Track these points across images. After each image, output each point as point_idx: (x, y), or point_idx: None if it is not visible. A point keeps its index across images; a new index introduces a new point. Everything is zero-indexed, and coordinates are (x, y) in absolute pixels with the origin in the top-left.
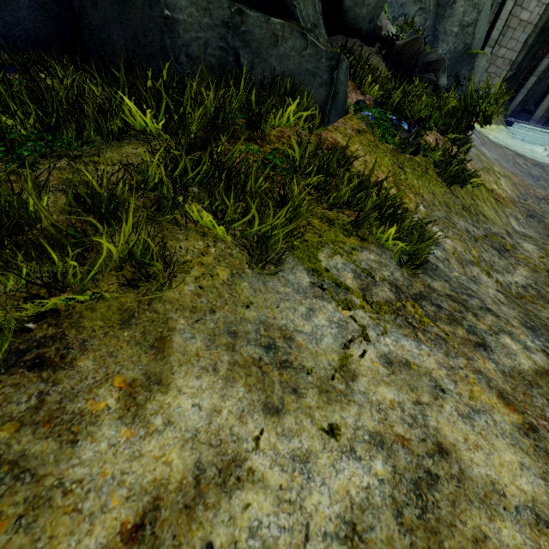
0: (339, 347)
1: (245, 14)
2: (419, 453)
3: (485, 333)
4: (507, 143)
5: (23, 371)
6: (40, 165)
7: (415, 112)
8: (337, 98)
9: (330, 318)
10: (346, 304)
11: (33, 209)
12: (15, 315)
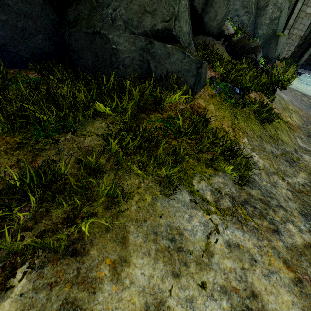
0: (204, 238)
1: (153, 43)
2: (243, 296)
3: (279, 222)
4: (297, 87)
5: (69, 257)
6: (59, 138)
7: (243, 84)
8: (200, 80)
9: (200, 220)
10: (208, 211)
11: (63, 171)
12: (65, 232)
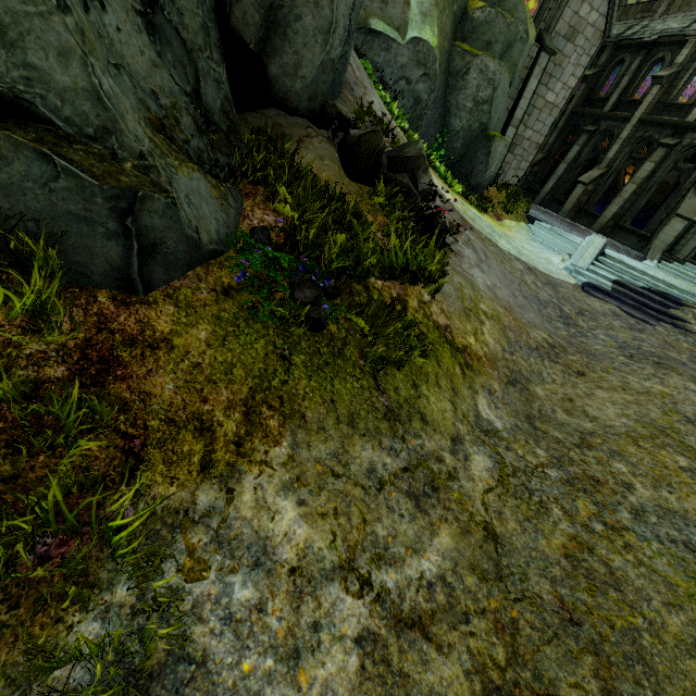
0: None
1: None
2: None
3: None
4: (521, 250)
5: None
6: None
7: (326, 261)
8: (163, 249)
9: None
10: None
11: None
12: None
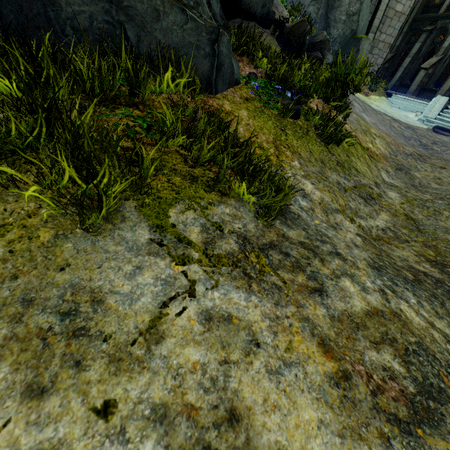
0: (155, 307)
1: None
2: (205, 424)
3: (327, 277)
4: (386, 111)
5: None
6: None
7: (296, 82)
8: (223, 69)
9: (158, 275)
10: (182, 259)
11: None
12: None
